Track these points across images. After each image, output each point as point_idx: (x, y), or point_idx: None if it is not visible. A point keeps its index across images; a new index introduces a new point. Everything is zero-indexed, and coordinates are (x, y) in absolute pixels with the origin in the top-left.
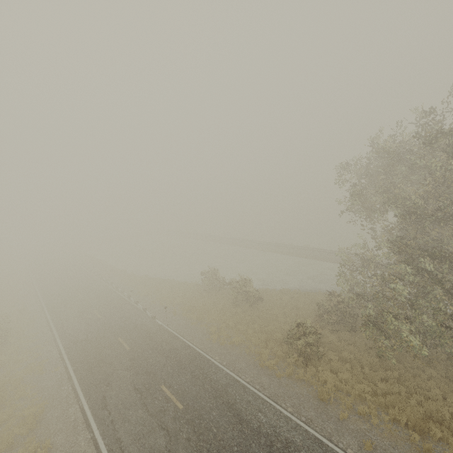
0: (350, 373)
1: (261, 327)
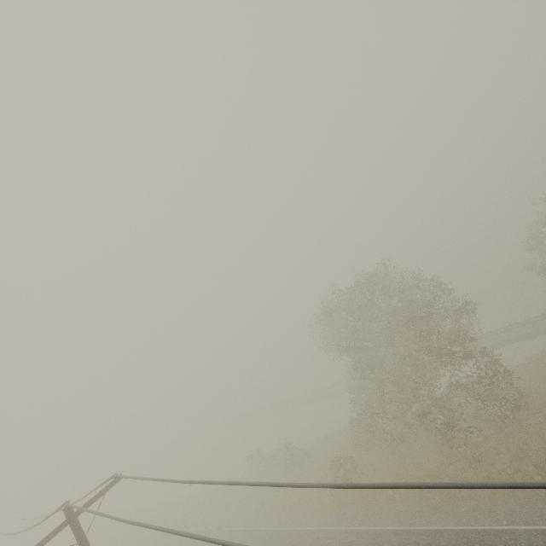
0: (381, 475)
1: (315, 479)
